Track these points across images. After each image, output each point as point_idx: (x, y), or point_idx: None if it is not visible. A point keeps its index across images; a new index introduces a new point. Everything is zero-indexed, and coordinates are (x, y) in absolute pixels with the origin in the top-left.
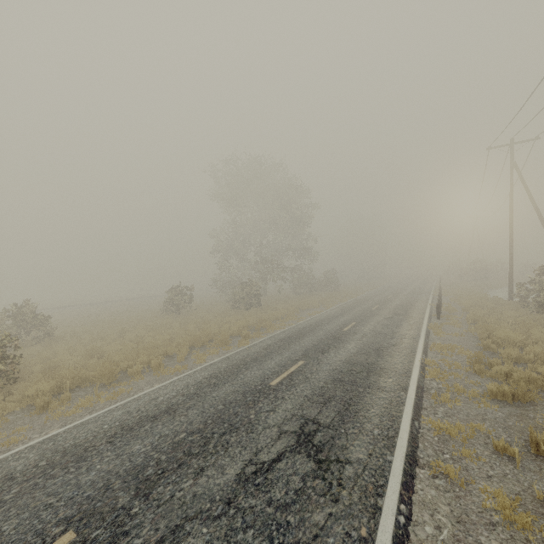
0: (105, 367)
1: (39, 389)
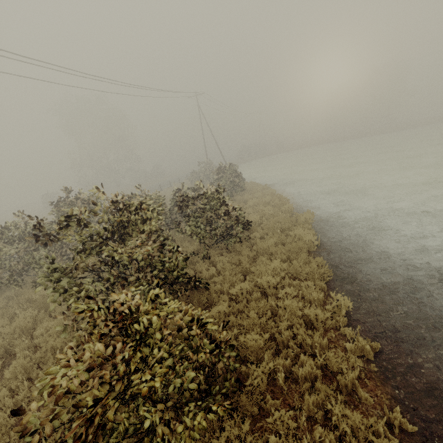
0: None
1: None
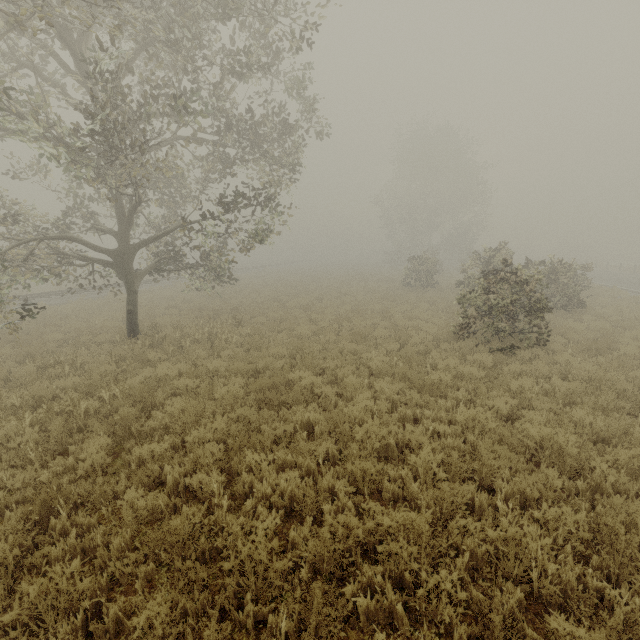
0: (613, 287)
1: (614, 294)
